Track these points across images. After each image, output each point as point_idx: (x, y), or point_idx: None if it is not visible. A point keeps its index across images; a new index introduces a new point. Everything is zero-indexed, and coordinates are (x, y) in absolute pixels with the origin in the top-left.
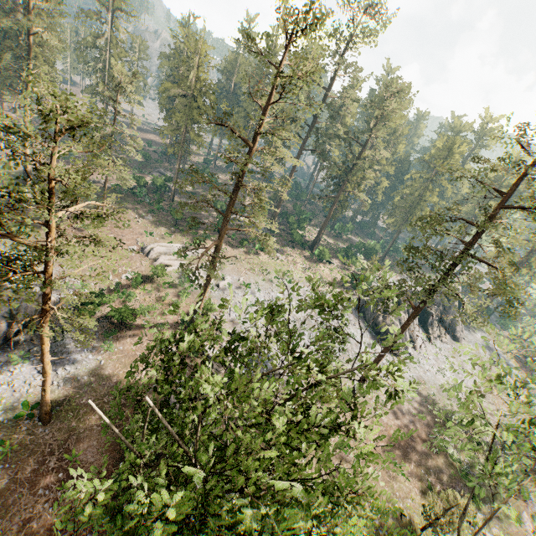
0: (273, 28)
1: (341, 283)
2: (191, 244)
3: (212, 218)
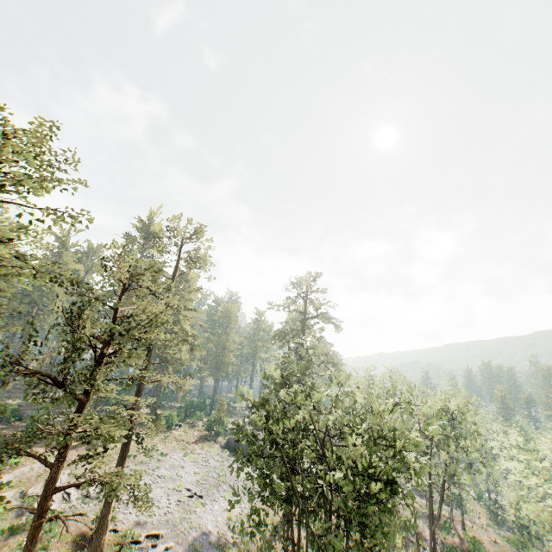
0: (62, 230)
1: (203, 437)
2: (6, 466)
3: (2, 430)
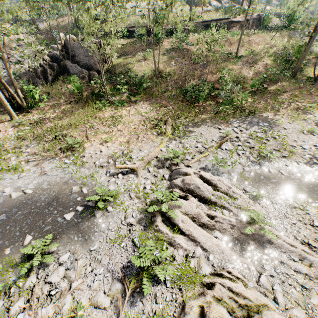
0: None
1: None
2: None
3: None
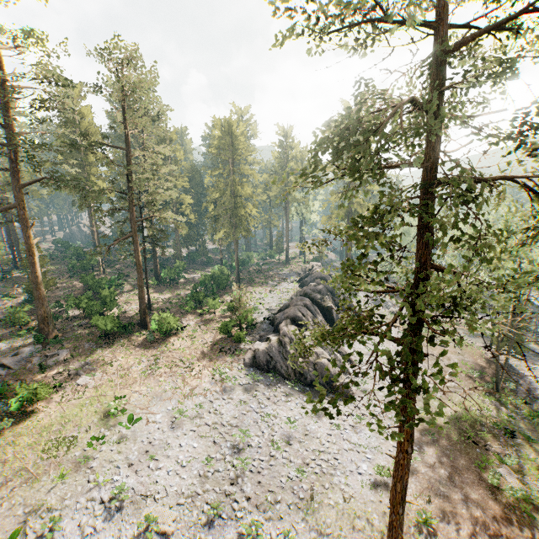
0: None
1: (217, 347)
2: None
3: None
